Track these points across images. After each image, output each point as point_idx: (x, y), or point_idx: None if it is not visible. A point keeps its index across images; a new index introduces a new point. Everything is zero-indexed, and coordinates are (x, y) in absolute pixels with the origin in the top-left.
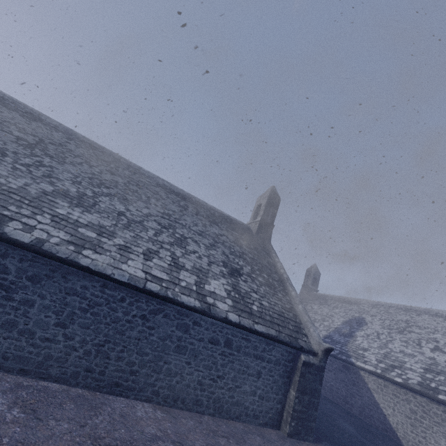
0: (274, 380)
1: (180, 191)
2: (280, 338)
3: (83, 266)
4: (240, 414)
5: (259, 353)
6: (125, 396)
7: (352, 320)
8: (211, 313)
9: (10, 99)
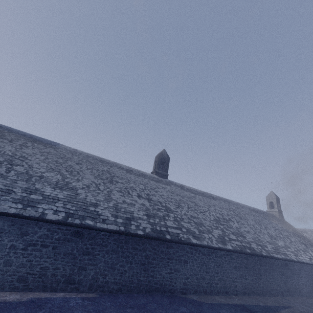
0: None
1: (252, 208)
2: None
3: (305, 262)
4: None
5: None
6: None
7: None
8: None
9: (203, 192)
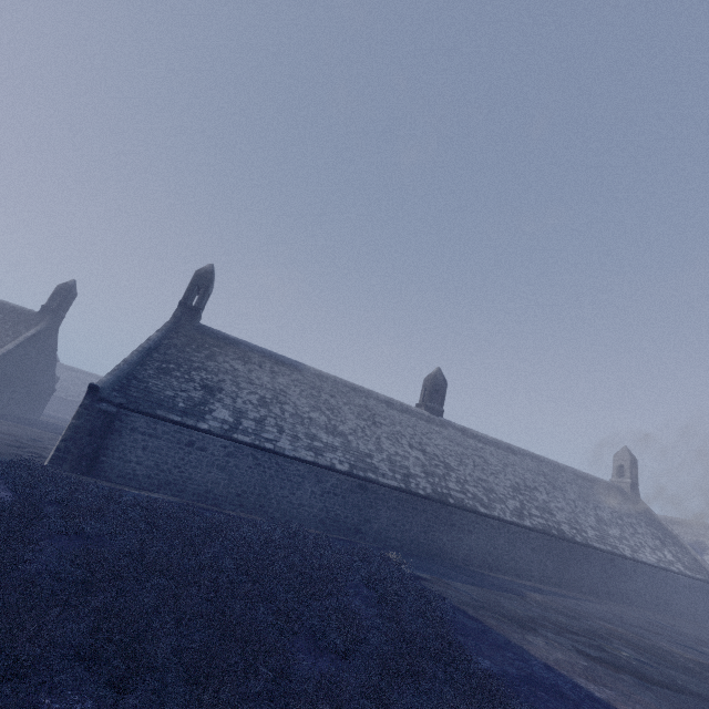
0: (708, 602)
1: (580, 473)
2: (708, 580)
3: (645, 562)
4: (701, 620)
5: (700, 589)
6: (668, 614)
7: (692, 545)
8: (683, 573)
9: (497, 441)
